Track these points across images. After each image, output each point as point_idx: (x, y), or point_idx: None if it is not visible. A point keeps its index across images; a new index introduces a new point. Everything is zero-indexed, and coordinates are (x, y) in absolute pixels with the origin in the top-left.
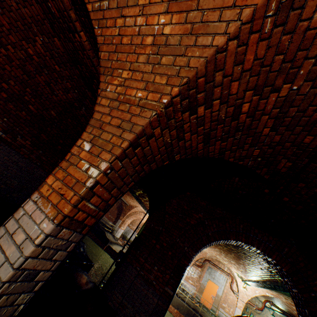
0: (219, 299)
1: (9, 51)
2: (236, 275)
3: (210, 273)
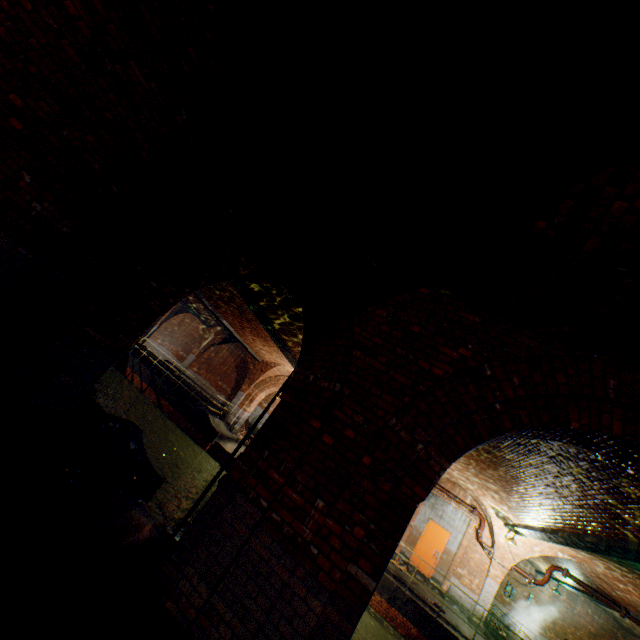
0: (450, 559)
1: None
2: (491, 513)
3: (434, 506)
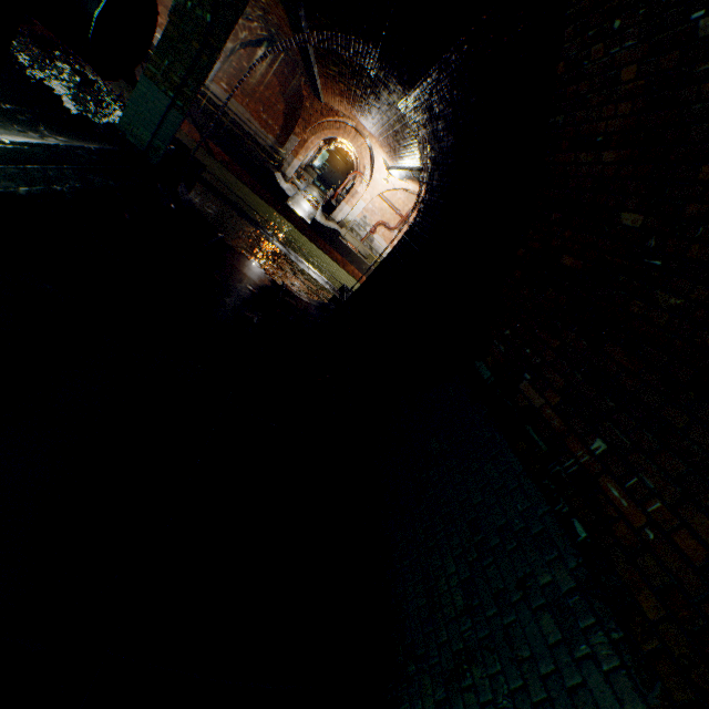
0: None
1: None
2: None
3: None
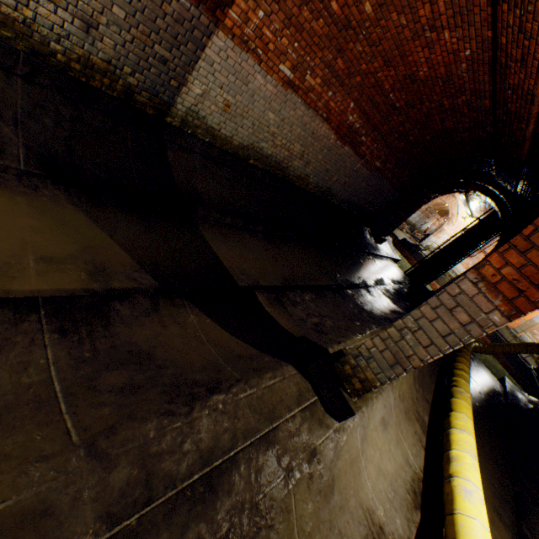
0: (531, 325)
1: (422, 106)
2: None
3: None
